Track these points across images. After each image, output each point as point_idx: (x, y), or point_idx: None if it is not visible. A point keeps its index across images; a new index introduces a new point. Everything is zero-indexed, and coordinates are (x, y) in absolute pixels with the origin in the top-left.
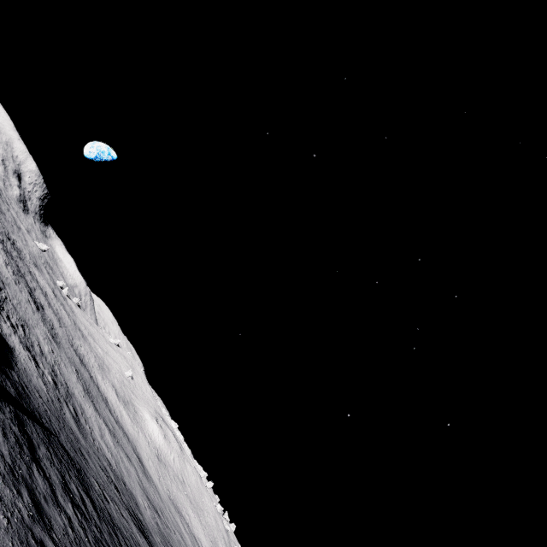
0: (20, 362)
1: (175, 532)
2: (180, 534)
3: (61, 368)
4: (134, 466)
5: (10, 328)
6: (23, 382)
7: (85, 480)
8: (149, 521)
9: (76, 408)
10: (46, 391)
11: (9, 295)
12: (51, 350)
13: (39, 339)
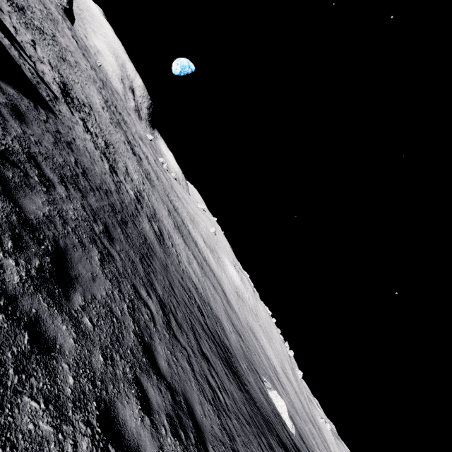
0: (65, 133)
1: (255, 354)
2: (258, 355)
3: (150, 198)
4: (219, 295)
5: (80, 124)
6: (13, 103)
7: (85, 285)
8: (234, 346)
9: (162, 231)
10: (114, 190)
11: (97, 118)
12: (142, 182)
13: (128, 166)
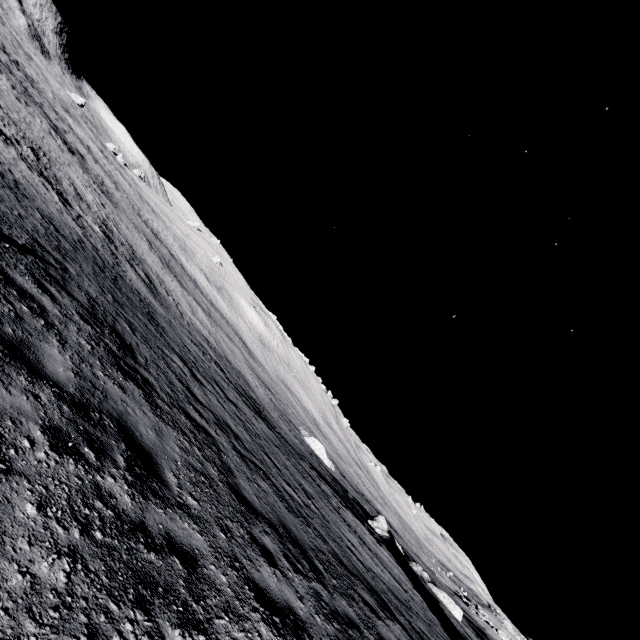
0: (1, 168)
1: (289, 406)
2: (293, 407)
3: (120, 228)
4: (238, 347)
5: None
6: None
7: (137, 350)
8: (263, 399)
9: (150, 275)
10: (82, 234)
11: None
12: (100, 204)
13: (74, 182)
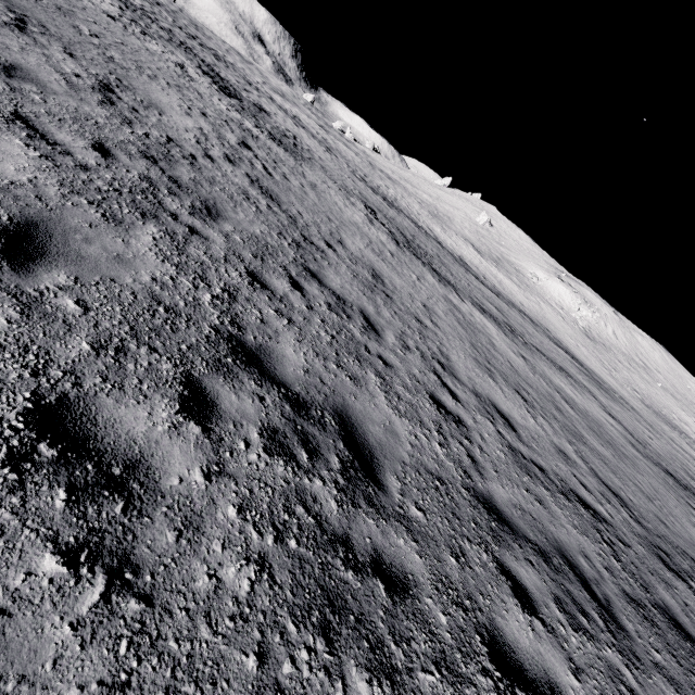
0: None
1: None
2: None
3: (276, 183)
4: (581, 384)
5: None
6: None
7: None
8: None
9: (335, 292)
10: None
11: None
12: (237, 143)
13: (142, 93)
